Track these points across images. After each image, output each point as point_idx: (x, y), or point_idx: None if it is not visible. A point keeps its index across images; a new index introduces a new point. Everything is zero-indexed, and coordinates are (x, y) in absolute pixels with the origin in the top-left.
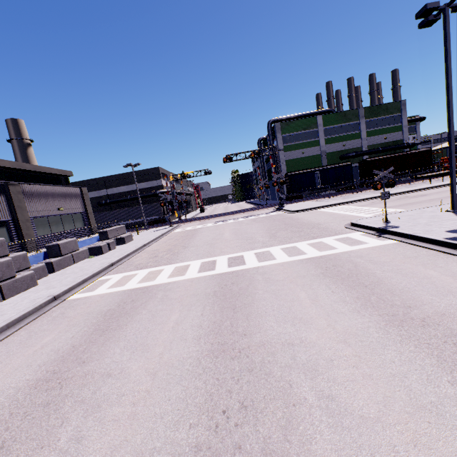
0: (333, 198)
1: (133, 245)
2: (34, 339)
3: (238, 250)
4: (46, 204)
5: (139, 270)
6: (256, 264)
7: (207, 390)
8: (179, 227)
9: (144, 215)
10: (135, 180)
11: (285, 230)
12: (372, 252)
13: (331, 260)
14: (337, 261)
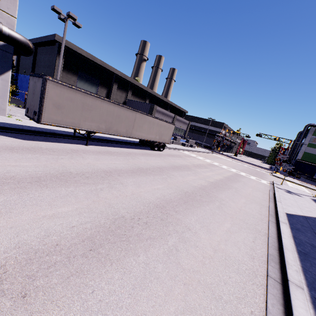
0: (315, 187)
1: (194, 149)
2: (175, 152)
3: (224, 165)
4: (179, 124)
5: (194, 154)
6: (224, 167)
7: (199, 164)
8: (215, 154)
9: (204, 141)
10: (209, 125)
11: (249, 172)
12: (255, 180)
13: (242, 175)
14: (242, 176)
